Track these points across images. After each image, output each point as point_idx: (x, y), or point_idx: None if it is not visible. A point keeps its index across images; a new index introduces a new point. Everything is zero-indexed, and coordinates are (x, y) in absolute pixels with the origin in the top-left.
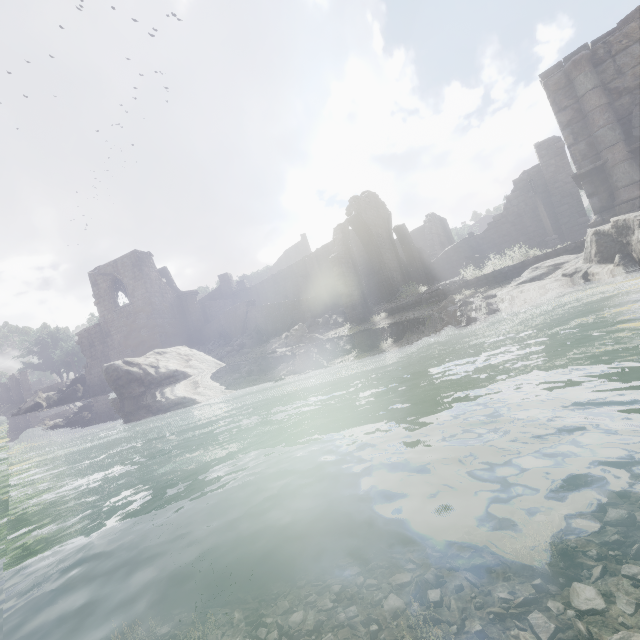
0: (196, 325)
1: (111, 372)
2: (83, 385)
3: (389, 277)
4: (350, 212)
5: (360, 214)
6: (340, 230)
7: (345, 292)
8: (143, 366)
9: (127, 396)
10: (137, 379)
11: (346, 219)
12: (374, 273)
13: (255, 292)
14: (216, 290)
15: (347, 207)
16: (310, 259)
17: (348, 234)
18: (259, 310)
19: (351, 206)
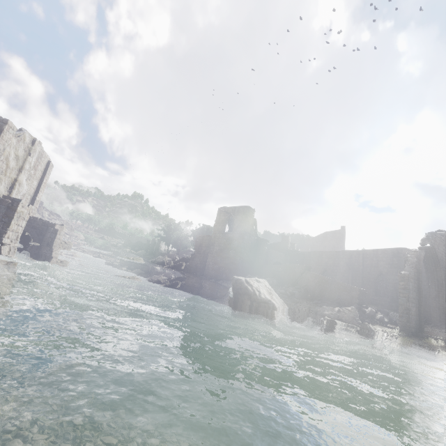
0: (259, 261)
1: (238, 283)
2: (185, 263)
3: (444, 307)
4: (425, 243)
5: (435, 248)
6: (415, 255)
7: (405, 304)
8: (253, 288)
9: (240, 301)
10: (249, 294)
11: (419, 247)
12: (428, 296)
13: (302, 256)
14: (276, 243)
15: (423, 238)
16: (357, 253)
17: (421, 261)
18: (313, 276)
19: (427, 239)
